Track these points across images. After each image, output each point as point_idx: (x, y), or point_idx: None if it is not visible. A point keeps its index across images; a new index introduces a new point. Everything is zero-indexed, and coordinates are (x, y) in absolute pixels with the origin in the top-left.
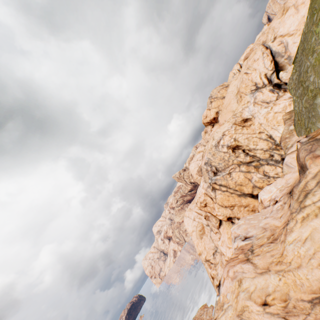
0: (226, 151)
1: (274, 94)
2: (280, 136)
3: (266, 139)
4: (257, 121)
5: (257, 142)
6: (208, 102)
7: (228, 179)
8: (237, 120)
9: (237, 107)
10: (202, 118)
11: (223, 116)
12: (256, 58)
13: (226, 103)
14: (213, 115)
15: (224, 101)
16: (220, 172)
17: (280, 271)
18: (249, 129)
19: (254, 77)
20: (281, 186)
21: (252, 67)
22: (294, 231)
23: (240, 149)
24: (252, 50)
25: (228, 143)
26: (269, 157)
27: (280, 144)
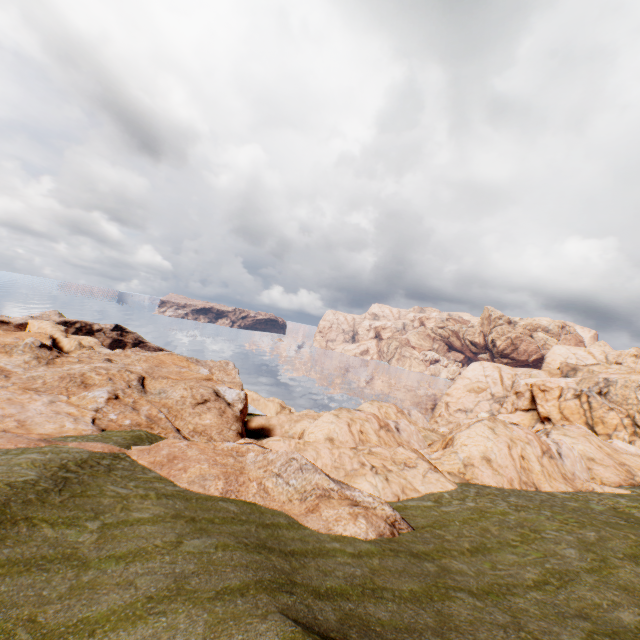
0: (639, 399)
1: None
2: None
3: None
4: None
5: None
6: None
7: (602, 409)
8: None
9: None
10: None
11: None
12: None
13: None
14: None
15: None
16: (604, 399)
17: (613, 452)
18: None
19: None
20: None
21: None
22: (635, 457)
23: None
24: None
25: None
26: None
27: None
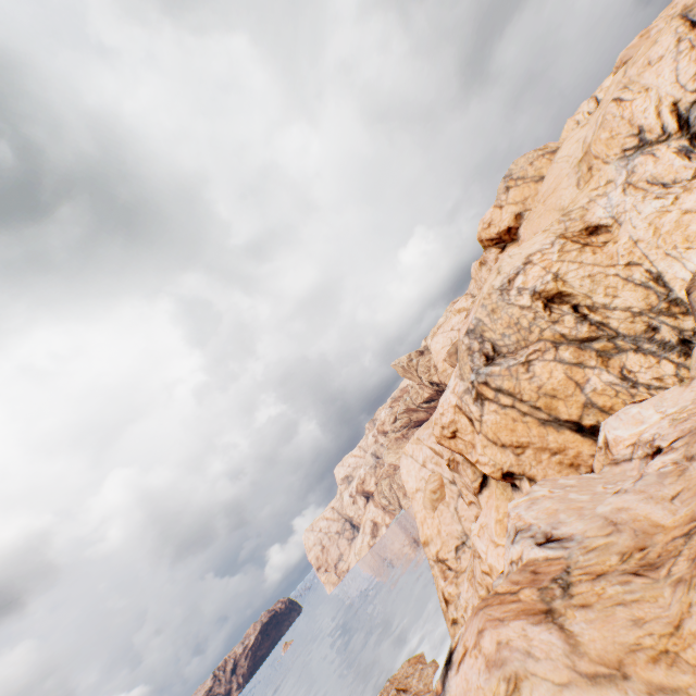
0: (527, 305)
1: (689, 162)
2: (687, 278)
3: (645, 283)
4: (626, 234)
5: (616, 290)
6: (501, 190)
7: (522, 378)
8: (571, 229)
9: (576, 196)
10: (479, 228)
11: (532, 223)
12: (655, 55)
13: (546, 189)
14: (507, 222)
15: (542, 185)
16: (504, 358)
17: (670, 692)
18: (599, 254)
19: (639, 110)
20: (679, 410)
21: (639, 84)
22: None
23: (567, 304)
24: (647, 35)
25: (536, 284)
26: (644, 333)
27: (688, 295)
